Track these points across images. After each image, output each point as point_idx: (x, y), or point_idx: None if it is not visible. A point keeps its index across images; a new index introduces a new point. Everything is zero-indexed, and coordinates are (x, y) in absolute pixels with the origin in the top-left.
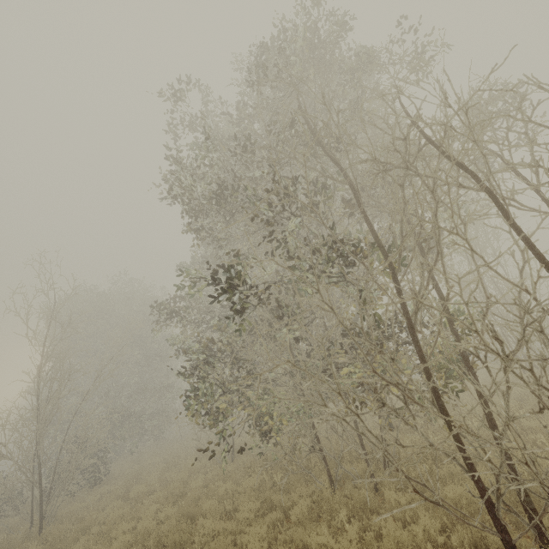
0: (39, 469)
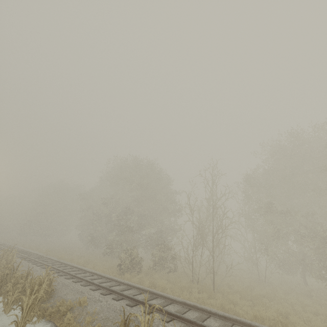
0: (213, 257)
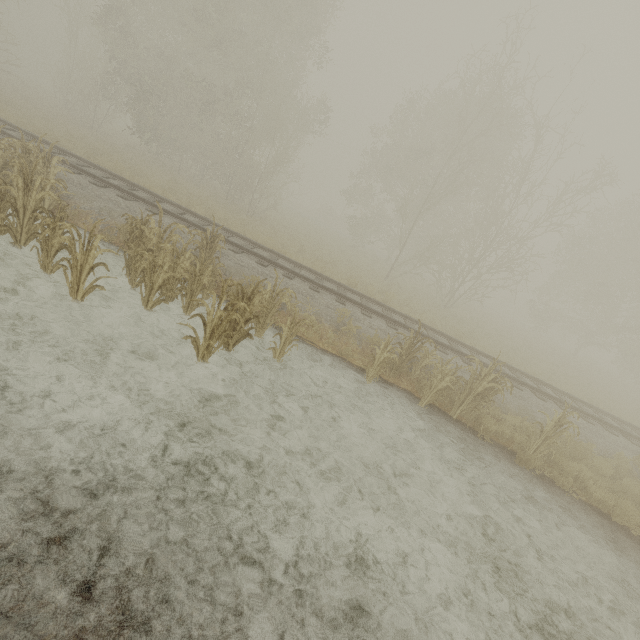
0: None
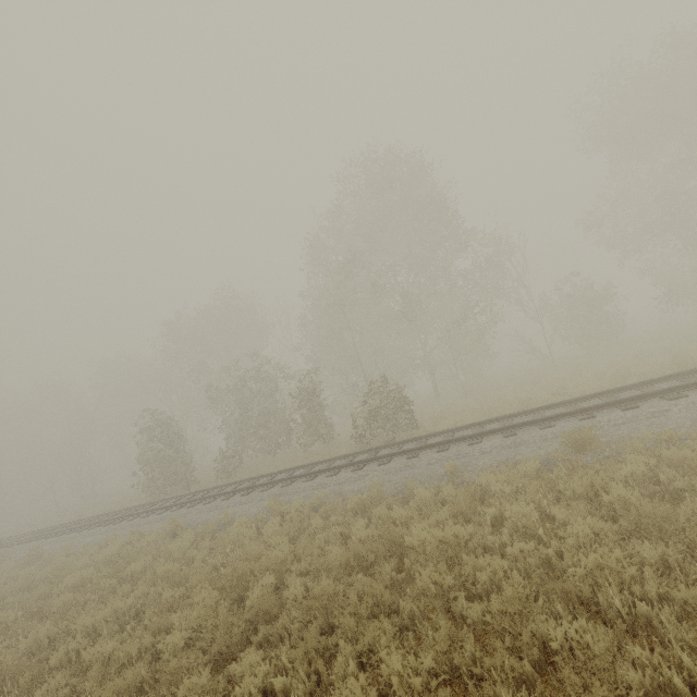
0: None
